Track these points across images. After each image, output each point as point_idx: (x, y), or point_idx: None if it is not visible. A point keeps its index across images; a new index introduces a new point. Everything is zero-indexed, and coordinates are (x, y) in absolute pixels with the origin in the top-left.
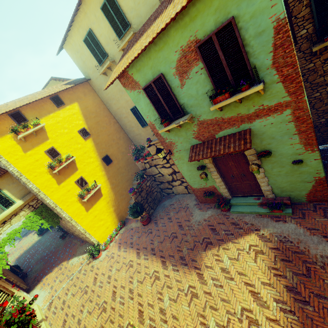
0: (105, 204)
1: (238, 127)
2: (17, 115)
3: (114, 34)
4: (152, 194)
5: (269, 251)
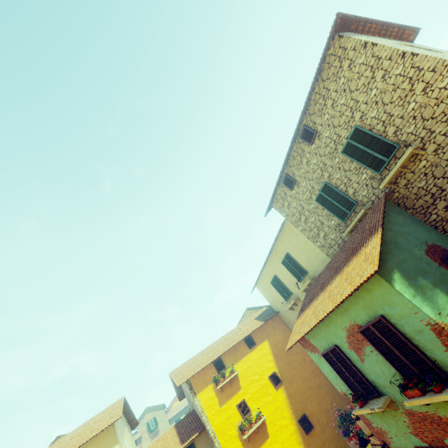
0: None
1: None
2: (218, 362)
3: (294, 278)
4: None
5: None
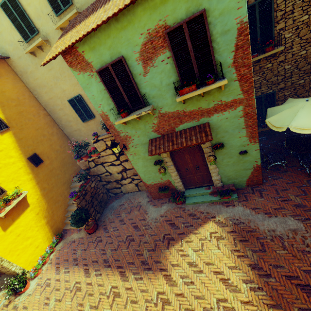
0: (34, 217)
1: (198, 121)
2: None
3: (49, 7)
4: (98, 196)
5: (228, 235)
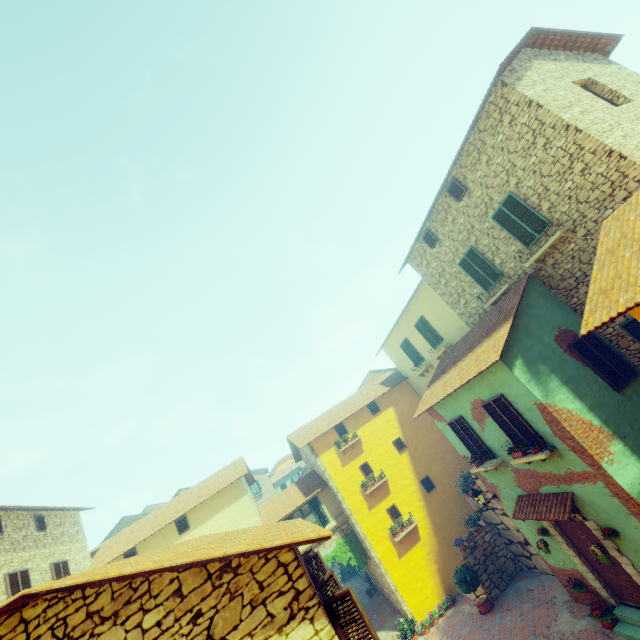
0: (424, 555)
1: (559, 487)
2: (340, 427)
3: (428, 343)
4: (497, 559)
5: None
